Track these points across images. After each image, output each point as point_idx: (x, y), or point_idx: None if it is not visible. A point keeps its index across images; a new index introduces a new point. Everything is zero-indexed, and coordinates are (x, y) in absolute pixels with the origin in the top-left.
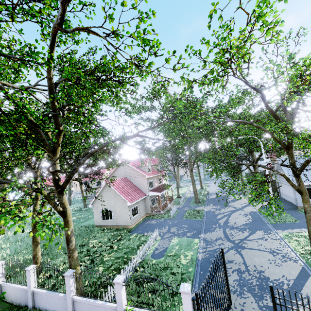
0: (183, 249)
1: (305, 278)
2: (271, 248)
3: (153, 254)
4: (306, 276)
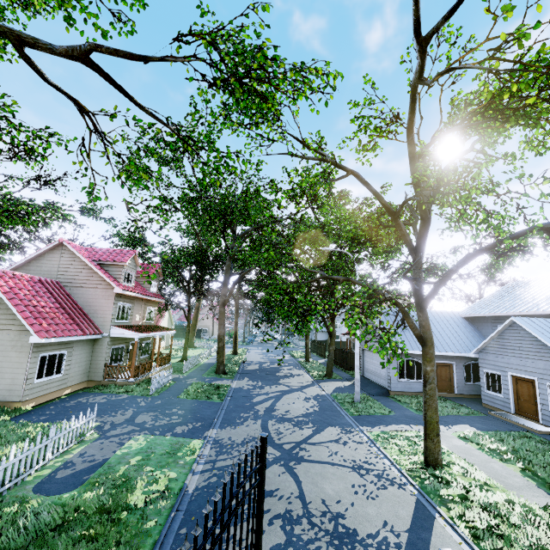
0: (153, 463)
1: (428, 524)
2: (356, 459)
3: (47, 482)
4: (428, 519)
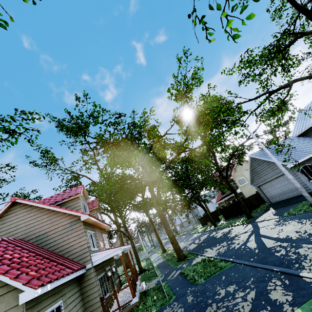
0: None
1: None
2: None
3: None
4: None
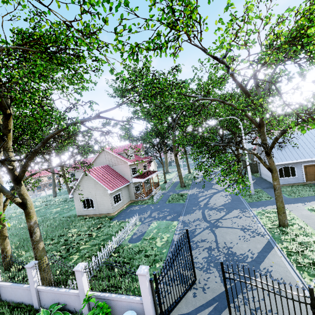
0: (161, 232)
1: (269, 250)
2: (244, 225)
3: (131, 239)
4: (270, 248)
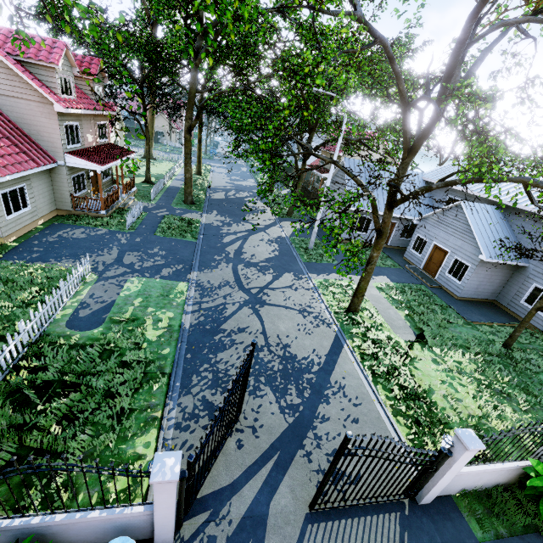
0: (153, 305)
1: (339, 351)
2: (302, 304)
3: (74, 320)
4: (339, 348)
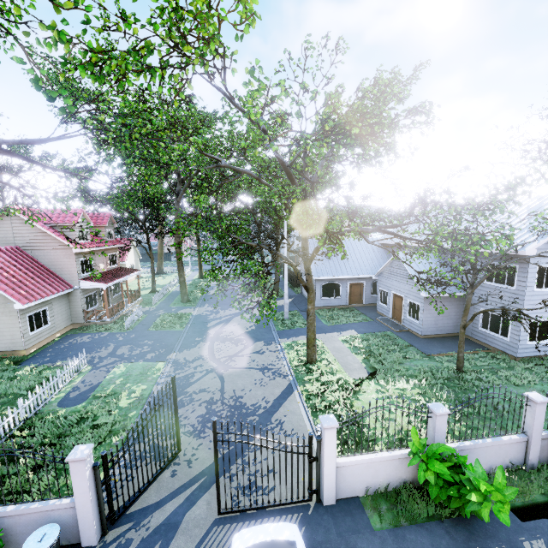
0: (132, 381)
1: (287, 395)
2: (265, 363)
3: (65, 400)
4: (289, 393)
